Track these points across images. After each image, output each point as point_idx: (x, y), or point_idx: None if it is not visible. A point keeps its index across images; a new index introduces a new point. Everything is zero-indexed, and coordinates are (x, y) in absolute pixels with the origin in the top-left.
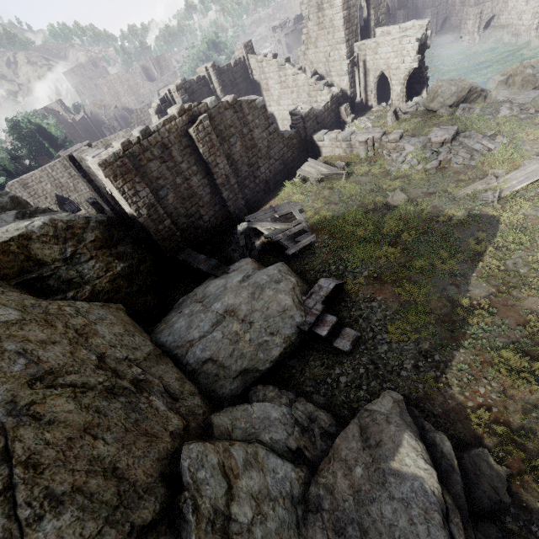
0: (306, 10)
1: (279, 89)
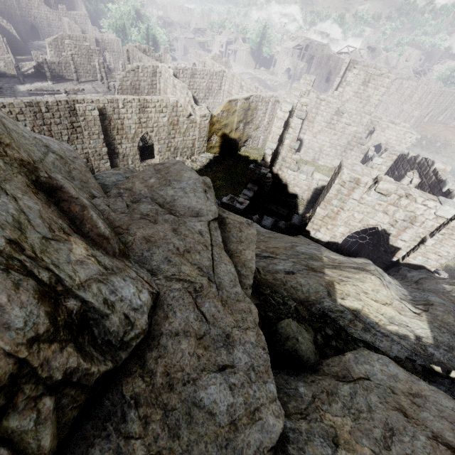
0: (351, 78)
1: (323, 126)
